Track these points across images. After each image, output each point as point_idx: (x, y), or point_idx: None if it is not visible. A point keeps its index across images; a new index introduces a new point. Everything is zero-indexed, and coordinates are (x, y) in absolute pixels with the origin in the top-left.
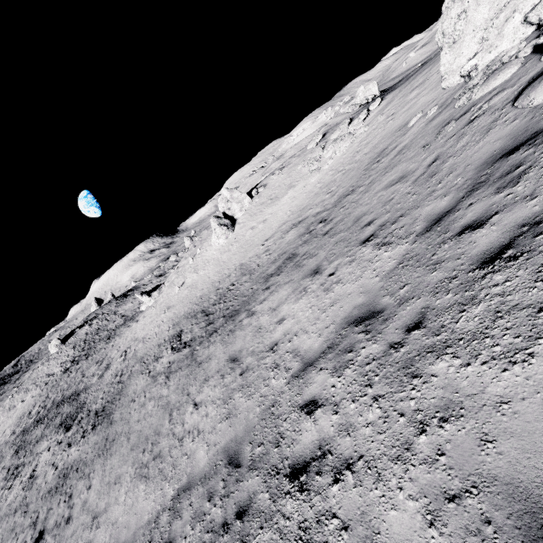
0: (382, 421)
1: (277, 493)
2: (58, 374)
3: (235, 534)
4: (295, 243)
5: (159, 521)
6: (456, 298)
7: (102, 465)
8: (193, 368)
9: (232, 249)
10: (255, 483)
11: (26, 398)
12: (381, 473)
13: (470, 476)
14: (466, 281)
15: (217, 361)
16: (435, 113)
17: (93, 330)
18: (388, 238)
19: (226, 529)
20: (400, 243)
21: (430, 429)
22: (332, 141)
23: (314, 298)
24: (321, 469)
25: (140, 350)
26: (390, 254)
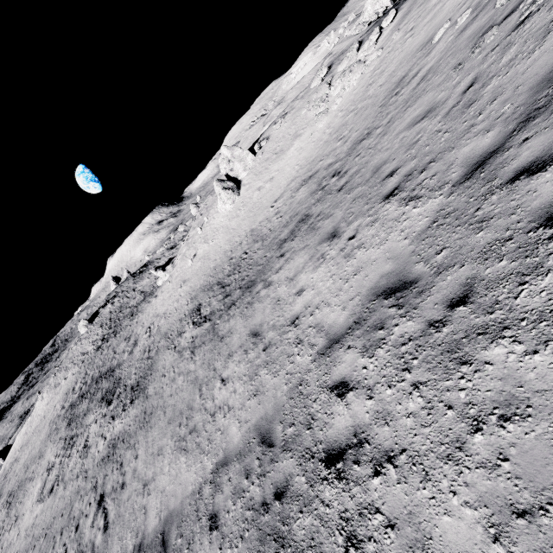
0: (425, 412)
1: (313, 478)
2: (92, 352)
3: (275, 514)
4: (307, 203)
5: (203, 493)
6: (512, 266)
7: (144, 437)
8: (216, 343)
9: (241, 214)
10: (290, 465)
11: (68, 376)
12: (429, 472)
13: (545, 491)
14: (525, 243)
15: (239, 335)
16: (468, 19)
17: (116, 308)
18: (416, 191)
19: (266, 509)
20: (432, 197)
21: (487, 428)
22: (339, 74)
23: (334, 266)
24: (358, 458)
25: (163, 326)
26: (421, 211)
